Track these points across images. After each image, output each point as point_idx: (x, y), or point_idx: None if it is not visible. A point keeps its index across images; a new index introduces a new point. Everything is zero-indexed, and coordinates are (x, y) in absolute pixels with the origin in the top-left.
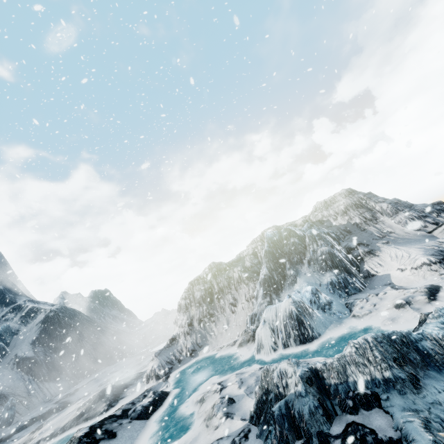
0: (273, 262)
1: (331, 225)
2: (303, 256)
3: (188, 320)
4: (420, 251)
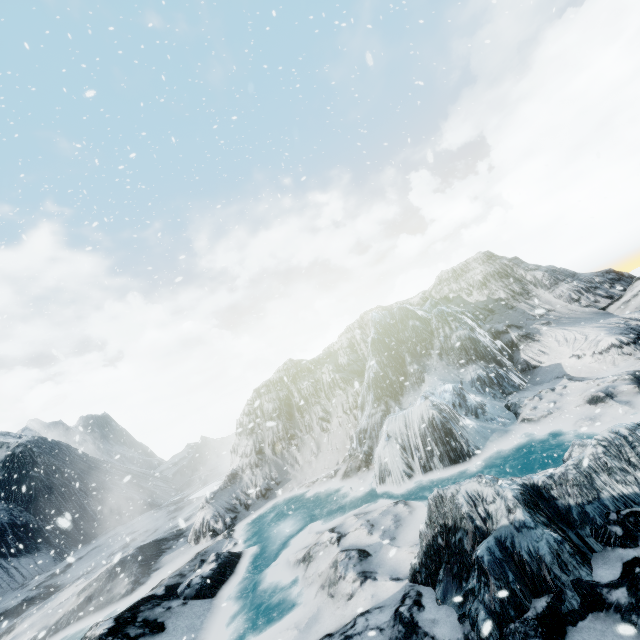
0: (386, 355)
1: (463, 302)
2: (430, 345)
3: (255, 445)
4: (600, 330)
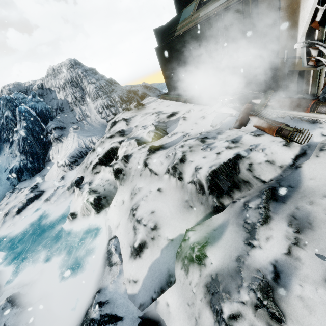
0: None
1: (55, 97)
2: (12, 134)
3: None
4: (74, 148)
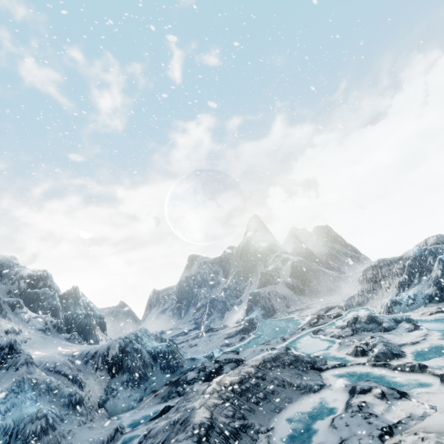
0: (409, 271)
1: None
2: (429, 272)
3: (361, 288)
4: None
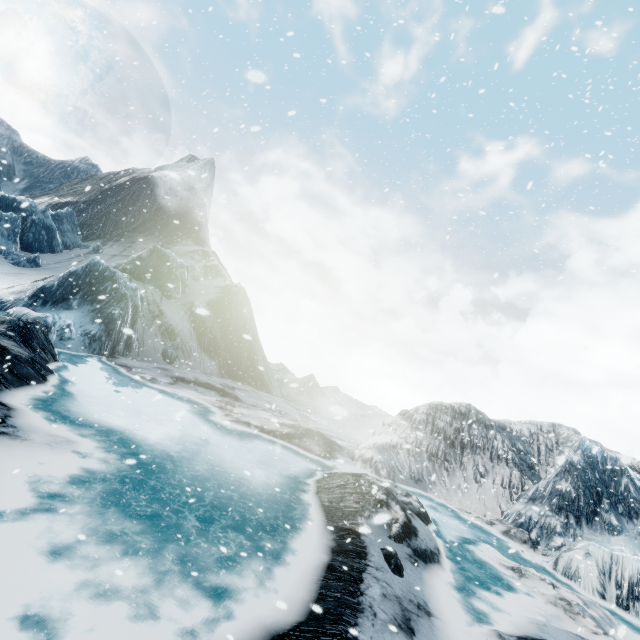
0: (585, 483)
1: None
2: (635, 513)
3: (417, 440)
4: None
